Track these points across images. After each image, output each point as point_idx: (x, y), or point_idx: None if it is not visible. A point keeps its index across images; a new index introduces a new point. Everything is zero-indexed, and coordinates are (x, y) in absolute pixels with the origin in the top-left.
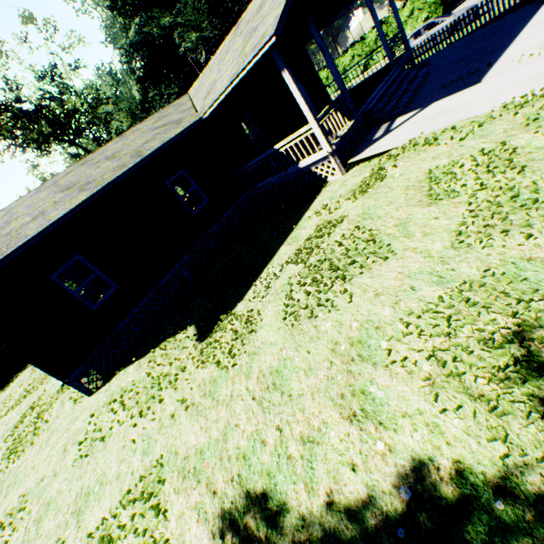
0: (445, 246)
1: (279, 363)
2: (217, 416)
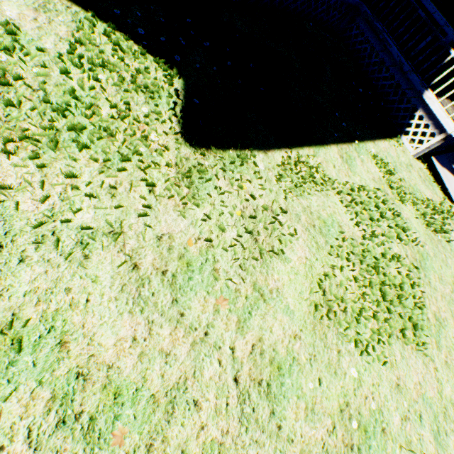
0: (451, 399)
1: (286, 357)
2: (170, 348)
